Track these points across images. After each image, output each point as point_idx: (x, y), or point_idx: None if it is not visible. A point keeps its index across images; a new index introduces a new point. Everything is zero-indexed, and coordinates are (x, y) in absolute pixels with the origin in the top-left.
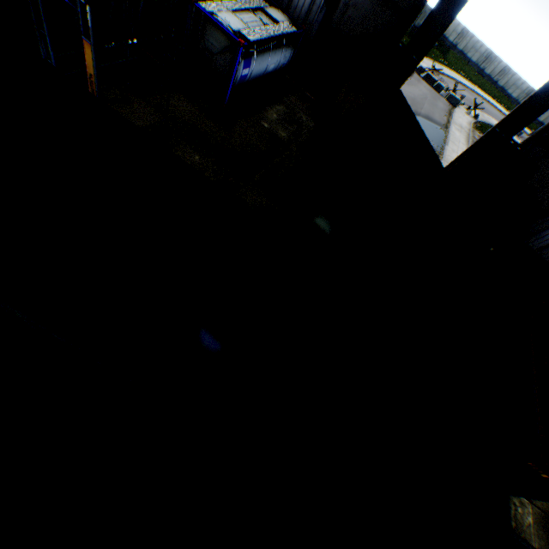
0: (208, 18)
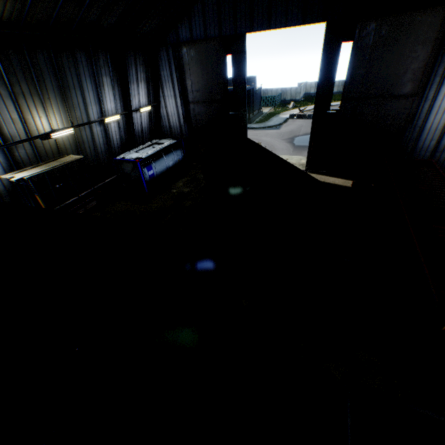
0: (121, 161)
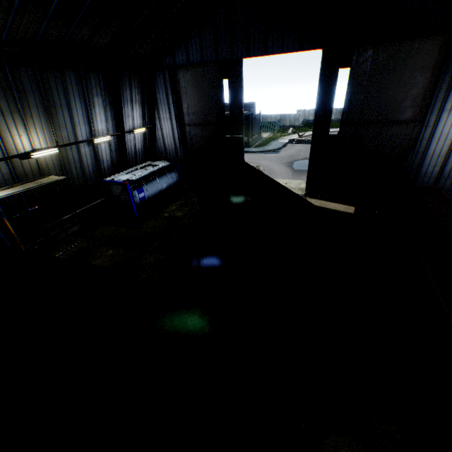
0: (110, 182)
